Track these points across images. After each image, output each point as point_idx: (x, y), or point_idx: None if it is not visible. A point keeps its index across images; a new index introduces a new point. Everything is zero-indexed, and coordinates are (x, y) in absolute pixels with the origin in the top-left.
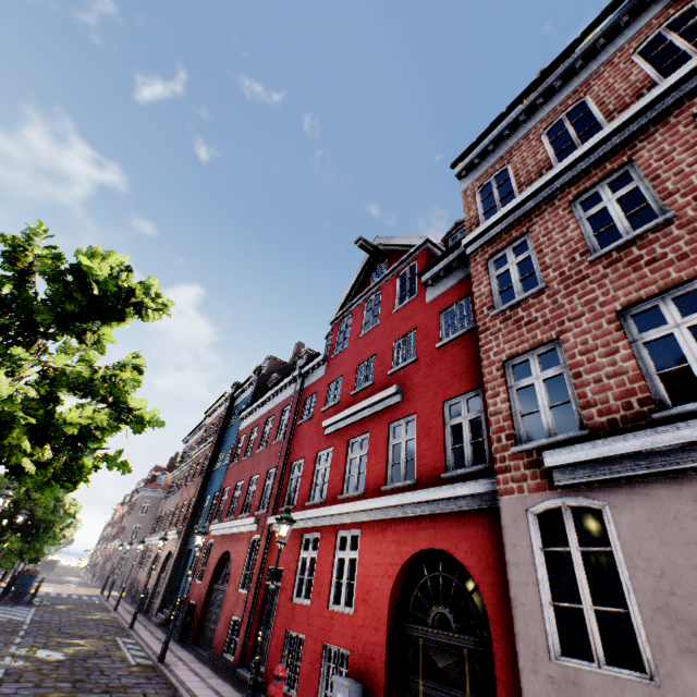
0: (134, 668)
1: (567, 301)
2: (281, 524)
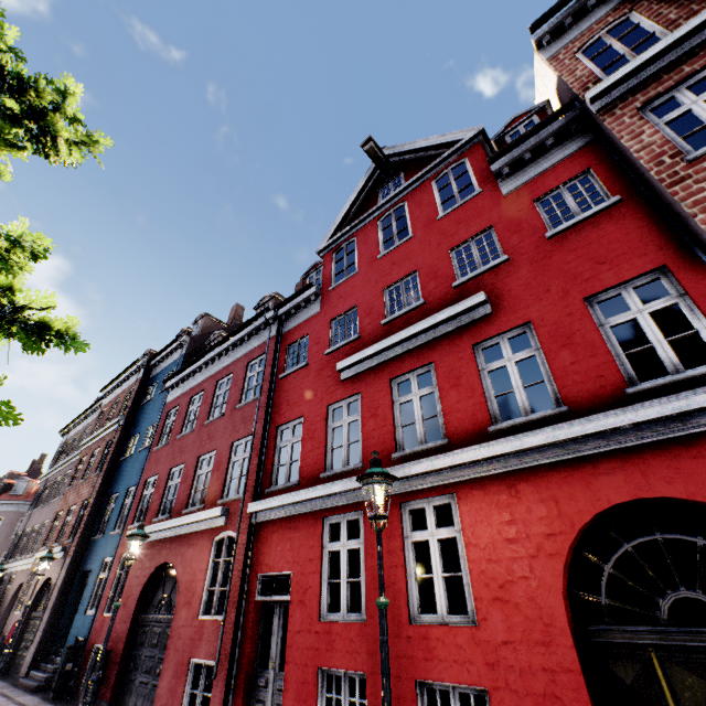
0: None
1: None
2: (371, 486)
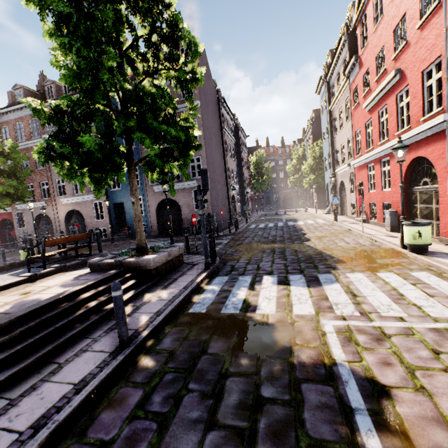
0: None
1: None
2: None
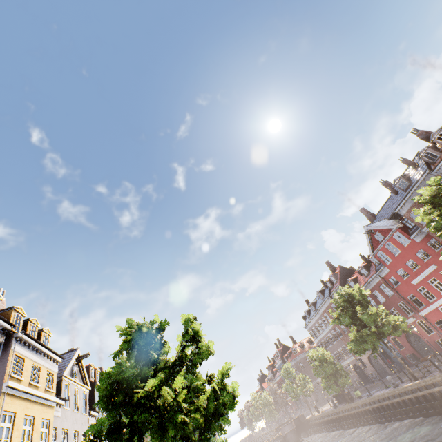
0: None
1: None
2: None
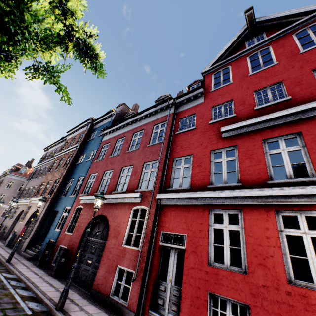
0: None
1: None
2: None
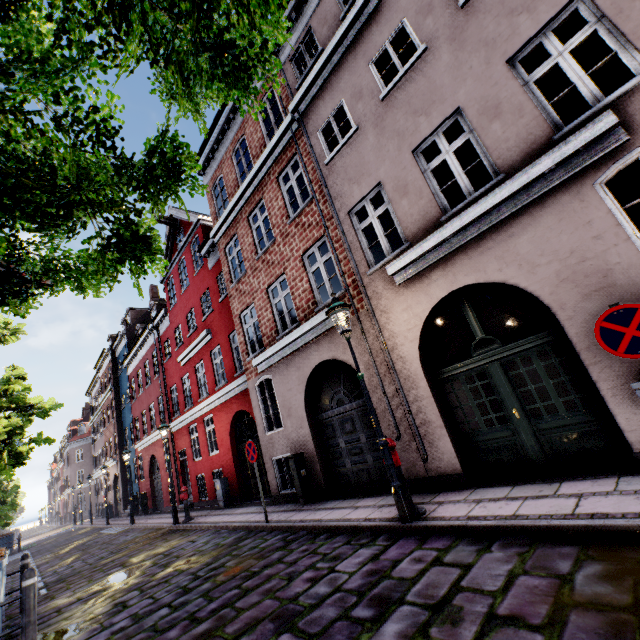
0: (117, 533)
1: (254, 281)
2: (162, 430)
